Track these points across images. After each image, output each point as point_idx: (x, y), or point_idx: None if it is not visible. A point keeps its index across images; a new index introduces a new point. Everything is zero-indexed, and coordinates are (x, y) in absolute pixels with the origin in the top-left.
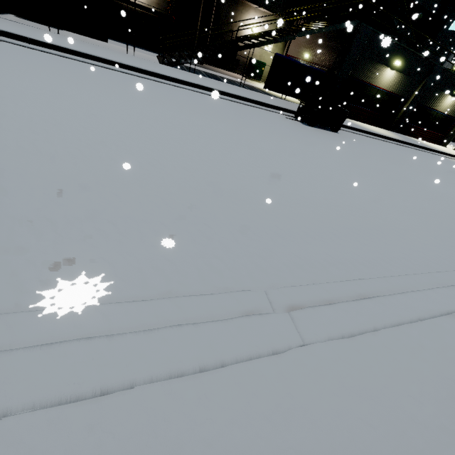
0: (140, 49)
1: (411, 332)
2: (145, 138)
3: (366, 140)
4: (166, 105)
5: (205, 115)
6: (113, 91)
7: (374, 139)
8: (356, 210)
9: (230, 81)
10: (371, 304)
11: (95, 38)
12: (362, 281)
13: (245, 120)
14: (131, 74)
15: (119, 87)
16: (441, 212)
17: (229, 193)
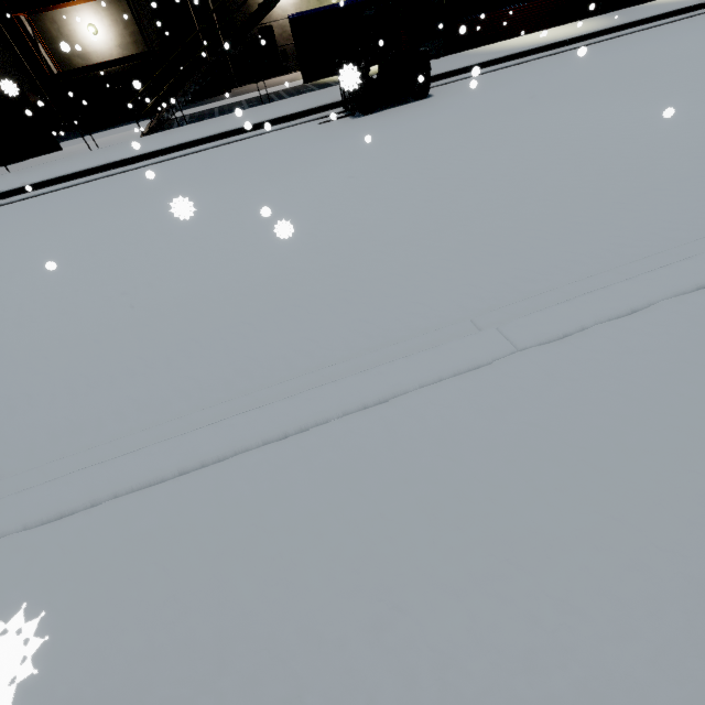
0: (132, 124)
1: (74, 525)
2: (0, 297)
3: (500, 77)
4: (88, 217)
5: (146, 202)
6: (23, 232)
7: (529, 64)
8: (289, 279)
9: (261, 99)
10: (39, 491)
11: (45, 153)
12: (131, 437)
13: (220, 174)
14: (78, 184)
15: (38, 219)
16: (545, 188)
17: (53, 341)
